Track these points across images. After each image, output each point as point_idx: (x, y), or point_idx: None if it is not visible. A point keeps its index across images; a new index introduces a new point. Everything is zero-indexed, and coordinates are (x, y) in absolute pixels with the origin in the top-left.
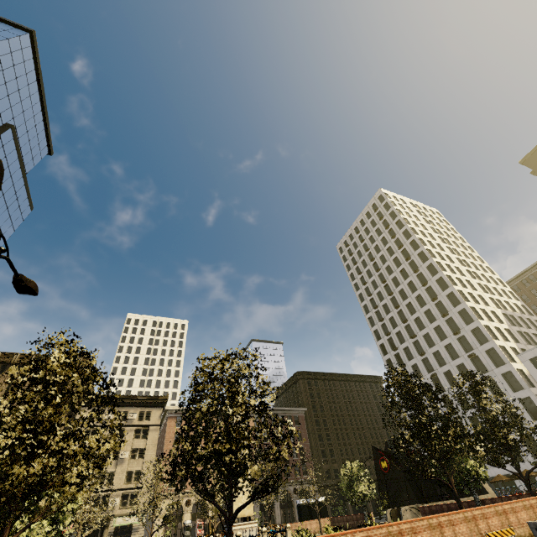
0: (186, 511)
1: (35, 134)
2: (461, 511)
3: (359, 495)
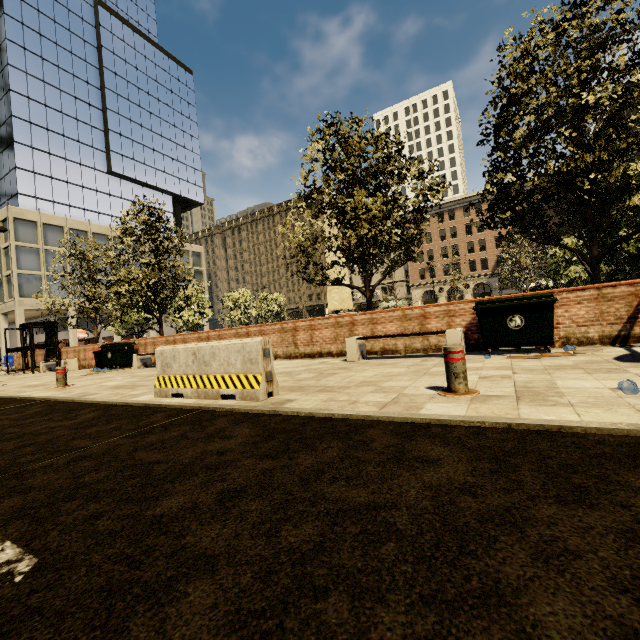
0: (440, 296)
1: None
2: (280, 323)
3: (578, 278)
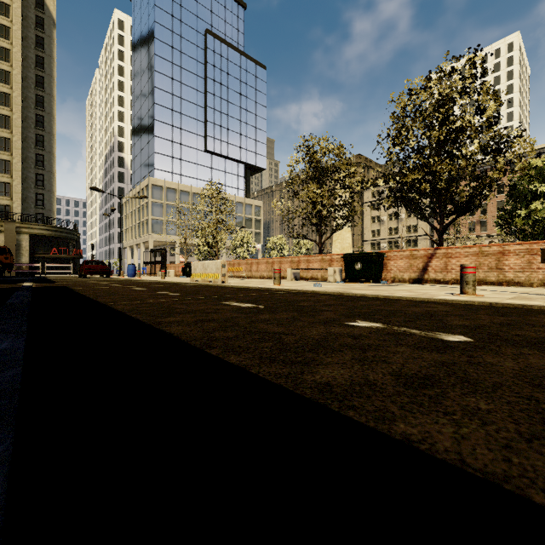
0: None
1: (224, 10)
2: (266, 258)
3: None
